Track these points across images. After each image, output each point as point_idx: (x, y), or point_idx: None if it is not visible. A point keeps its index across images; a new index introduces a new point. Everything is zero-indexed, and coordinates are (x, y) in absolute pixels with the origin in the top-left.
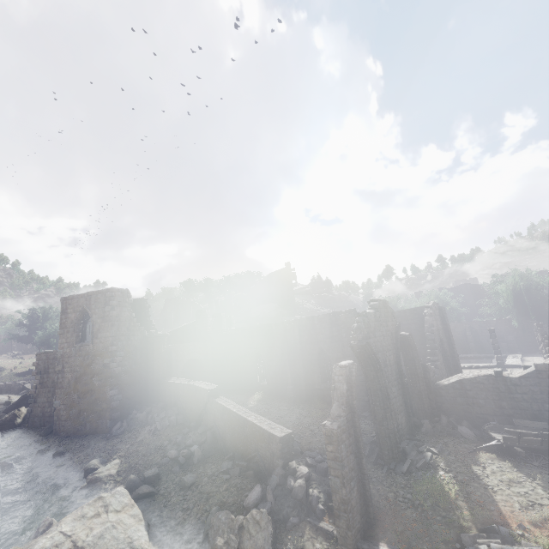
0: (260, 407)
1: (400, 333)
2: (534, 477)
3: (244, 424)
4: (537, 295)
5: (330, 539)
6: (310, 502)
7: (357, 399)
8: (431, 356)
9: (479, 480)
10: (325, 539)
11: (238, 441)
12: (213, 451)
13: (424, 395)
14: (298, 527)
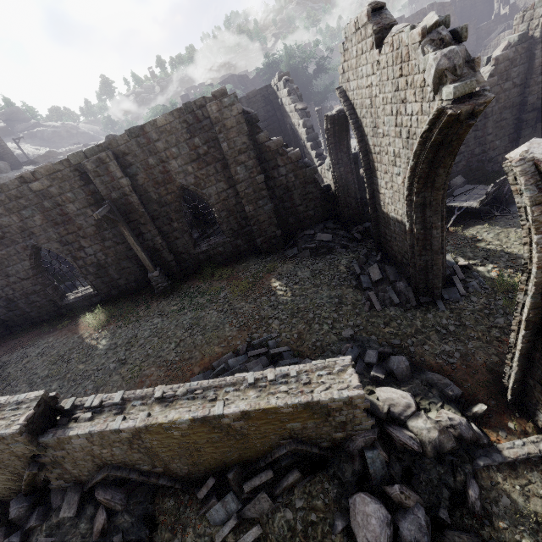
0: (127, 334)
1: (338, 108)
2: (518, 225)
3: (231, 423)
4: (306, 75)
5: (541, 462)
6: (459, 437)
7: (266, 239)
8: (314, 150)
9: (512, 255)
10: (539, 471)
11: (220, 454)
12: (147, 509)
13: (358, 195)
14: (485, 490)
